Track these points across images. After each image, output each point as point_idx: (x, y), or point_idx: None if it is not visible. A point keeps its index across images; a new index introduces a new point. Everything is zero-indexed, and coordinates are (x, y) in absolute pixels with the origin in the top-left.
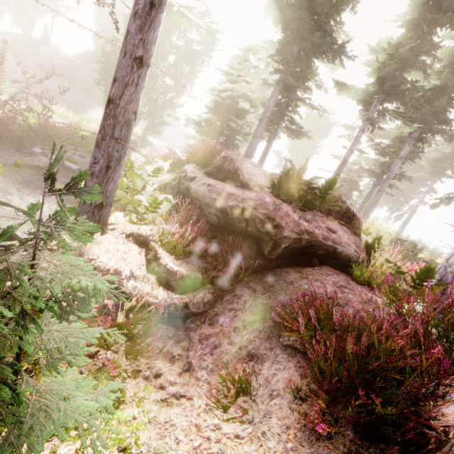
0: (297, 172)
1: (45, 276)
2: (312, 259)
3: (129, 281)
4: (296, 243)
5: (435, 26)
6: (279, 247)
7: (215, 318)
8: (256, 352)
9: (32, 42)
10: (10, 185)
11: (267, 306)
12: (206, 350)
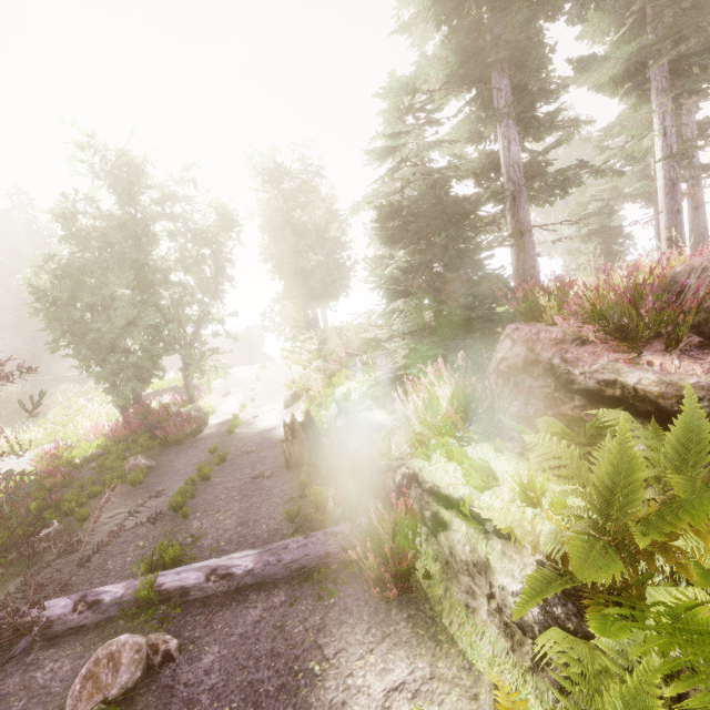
0: None
1: None
2: None
3: None
4: None
5: None
6: None
7: None
8: None
9: None
10: None
11: None
12: None
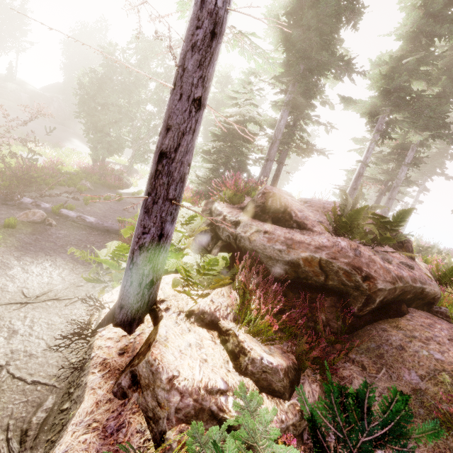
0: (352, 202)
1: None
2: (401, 306)
3: (228, 401)
4: (390, 294)
5: (433, 37)
6: (373, 303)
7: None
8: None
9: None
10: (8, 254)
11: None
12: None
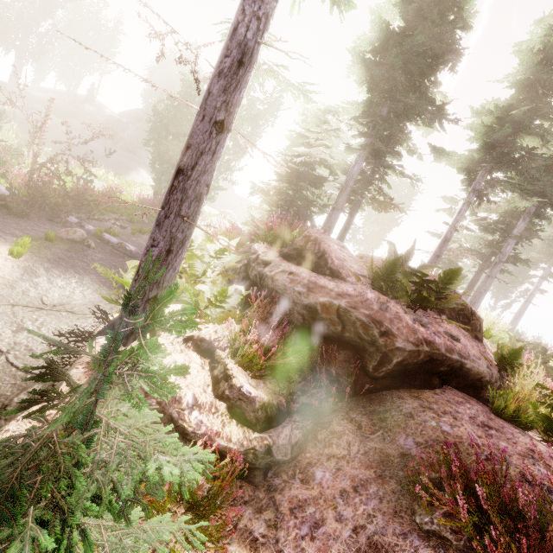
0: (401, 258)
1: (109, 459)
2: (431, 378)
3: (192, 413)
4: (412, 357)
5: (552, 87)
6: (389, 362)
7: (308, 470)
8: (381, 540)
9: (76, 99)
10: (38, 264)
11: (383, 454)
12: (304, 530)
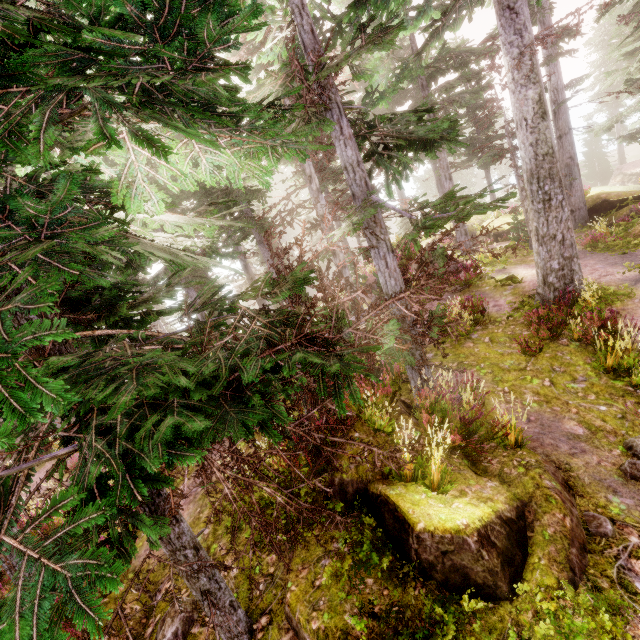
0: None
1: None
2: None
3: None
4: None
5: None
6: None
7: None
8: None
9: None
10: None
11: None
12: None
